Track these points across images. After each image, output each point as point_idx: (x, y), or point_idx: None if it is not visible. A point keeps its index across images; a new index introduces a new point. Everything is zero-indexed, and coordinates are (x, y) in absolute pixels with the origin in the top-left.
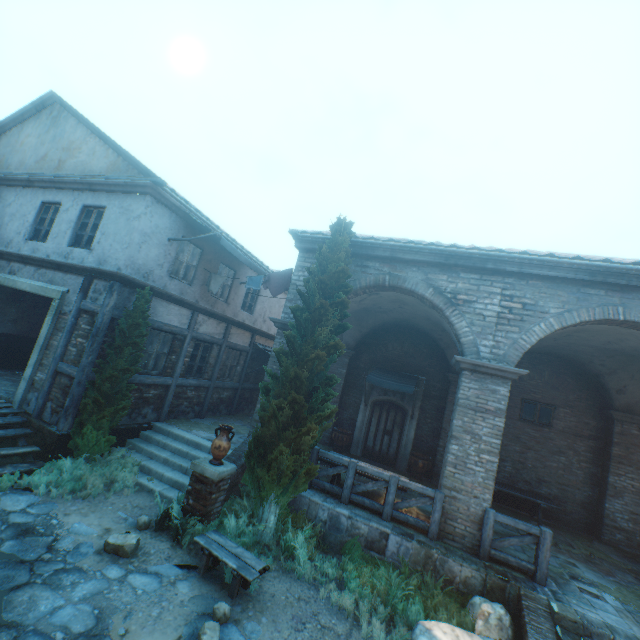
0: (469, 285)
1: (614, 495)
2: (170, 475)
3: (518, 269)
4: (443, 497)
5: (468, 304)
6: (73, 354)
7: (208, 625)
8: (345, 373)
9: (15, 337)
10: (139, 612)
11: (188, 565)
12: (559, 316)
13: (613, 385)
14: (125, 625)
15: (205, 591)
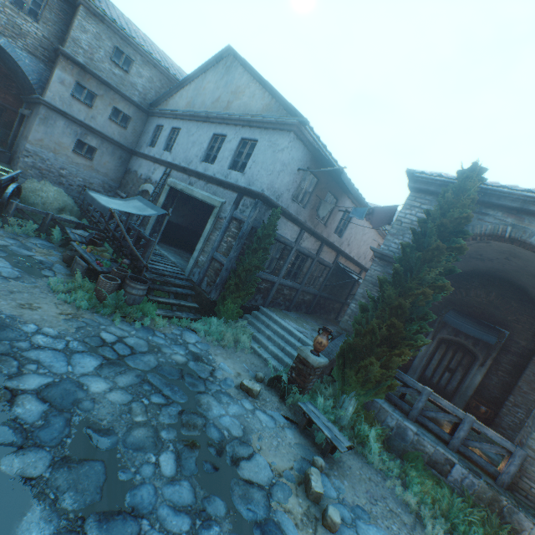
0: None
1: None
2: (272, 349)
3: None
4: (524, 456)
5: None
6: (224, 248)
7: (313, 469)
8: None
9: (182, 227)
10: (265, 438)
11: (290, 419)
12: None
13: None
14: (259, 443)
15: (303, 442)
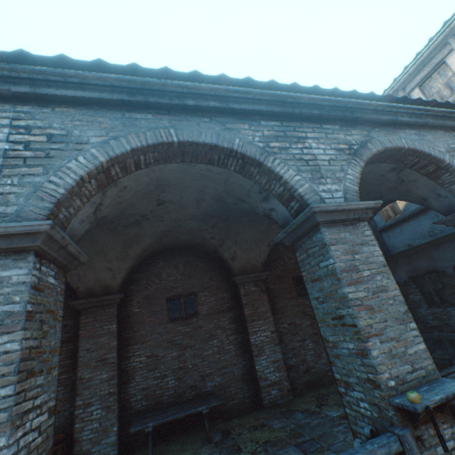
0: None
1: (259, 353)
2: None
3: (32, 89)
4: None
5: None
6: None
7: None
8: None
9: None
10: None
11: None
12: (105, 145)
13: (228, 254)
14: None
15: None
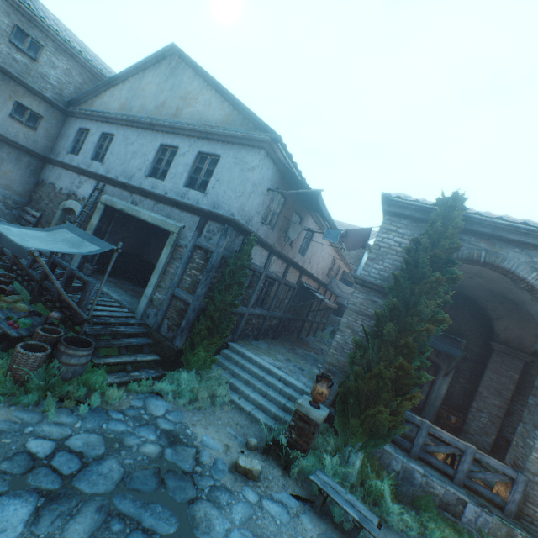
0: None
1: None
2: (254, 397)
3: None
4: (526, 481)
5: None
6: (187, 283)
7: None
8: None
9: (122, 252)
10: None
11: (300, 497)
12: None
13: None
14: None
15: (324, 529)
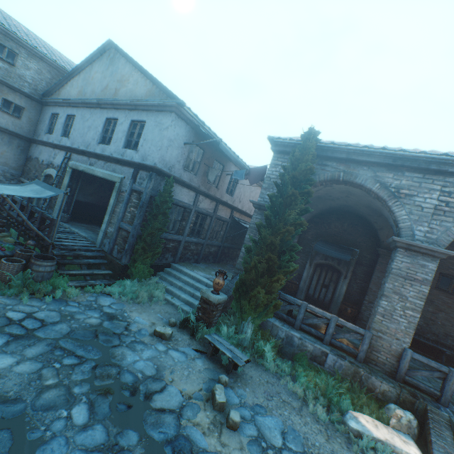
0: (412, 182)
1: None
2: (184, 296)
3: None
4: (371, 335)
5: (409, 197)
6: (128, 217)
7: (217, 386)
8: (296, 242)
9: (91, 204)
10: (177, 371)
11: (200, 350)
12: None
13: None
14: (171, 376)
15: (211, 367)
